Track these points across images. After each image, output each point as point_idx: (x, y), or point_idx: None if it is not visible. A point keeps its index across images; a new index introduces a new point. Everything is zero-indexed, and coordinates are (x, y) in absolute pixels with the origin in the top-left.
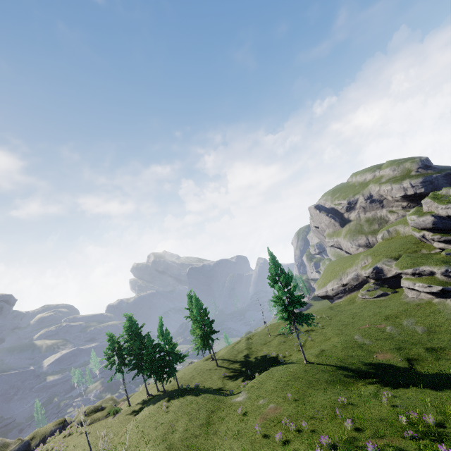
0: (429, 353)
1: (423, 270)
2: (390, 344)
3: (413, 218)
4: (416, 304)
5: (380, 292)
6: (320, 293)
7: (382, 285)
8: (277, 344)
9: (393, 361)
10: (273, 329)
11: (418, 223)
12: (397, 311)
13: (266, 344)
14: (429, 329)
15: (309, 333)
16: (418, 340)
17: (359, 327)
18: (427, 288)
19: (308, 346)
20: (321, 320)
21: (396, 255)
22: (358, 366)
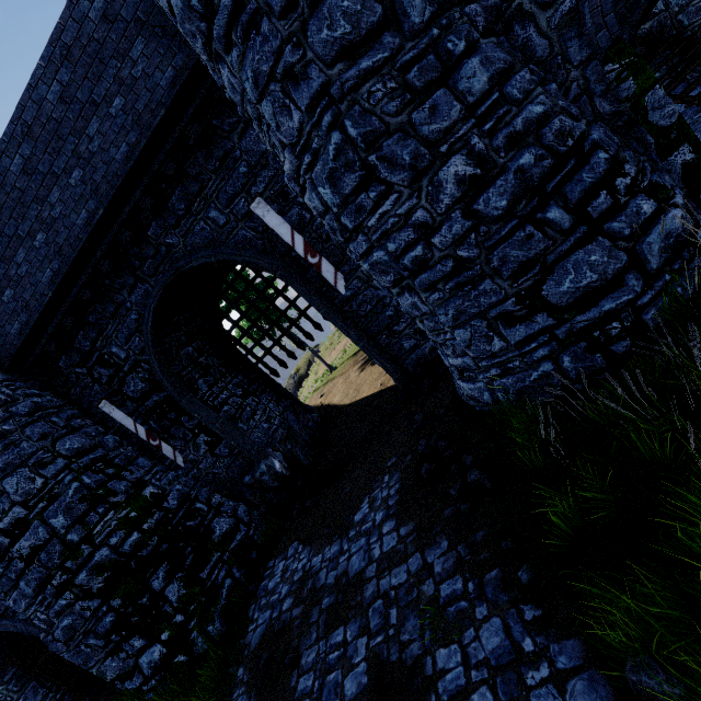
0: None
1: None
2: None
3: None
4: None
5: None
6: None
7: None
8: None
9: None
10: None
11: None
12: None
13: None
14: None
15: None
16: None
17: None
18: None
19: None
20: None
21: None
22: None
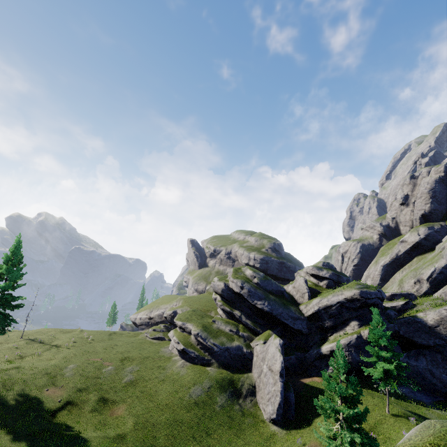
0: (97, 402)
1: (187, 327)
2: (81, 383)
3: (215, 279)
4: (162, 355)
5: (159, 335)
6: (131, 318)
7: (171, 330)
8: (8, 347)
9: (50, 400)
10: (38, 333)
11: (215, 285)
12: (140, 356)
13: (1, 343)
14: (135, 381)
15: (51, 348)
16: (110, 388)
17: (92, 358)
18: (176, 344)
19: (25, 359)
20: (83, 340)
21: (196, 307)
22: (11, 393)
